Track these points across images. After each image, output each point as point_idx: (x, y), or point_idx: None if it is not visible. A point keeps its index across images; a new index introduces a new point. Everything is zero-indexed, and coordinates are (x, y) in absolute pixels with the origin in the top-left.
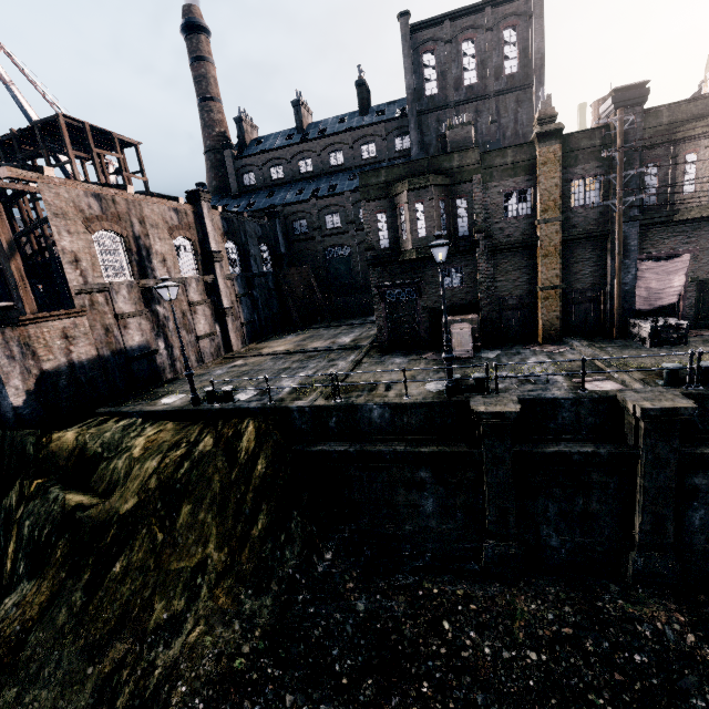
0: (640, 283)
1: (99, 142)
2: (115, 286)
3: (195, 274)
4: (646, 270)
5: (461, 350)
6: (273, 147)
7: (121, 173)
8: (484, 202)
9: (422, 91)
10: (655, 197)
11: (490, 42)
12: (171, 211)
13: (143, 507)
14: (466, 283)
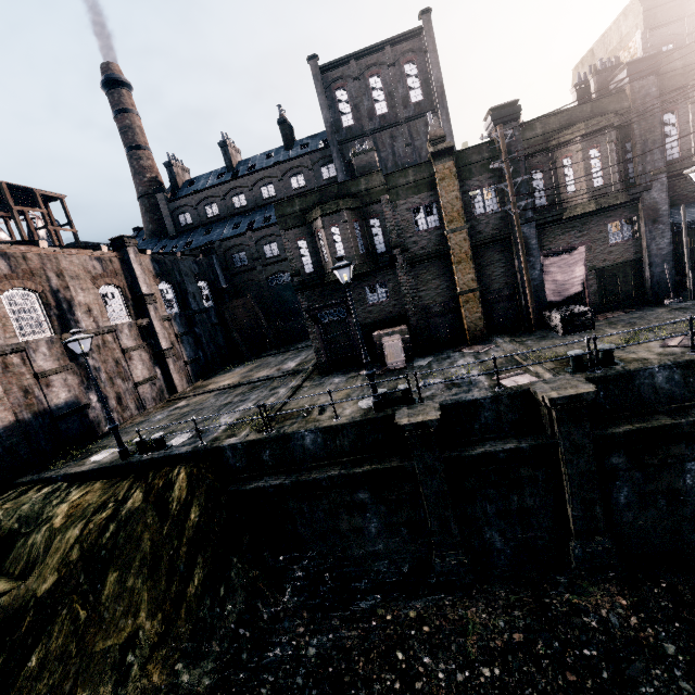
0: (547, 277)
1: (20, 199)
2: (32, 344)
3: (127, 319)
4: (550, 265)
5: (394, 362)
6: (205, 187)
7: (46, 227)
8: (395, 219)
9: (340, 123)
10: (544, 199)
11: (394, 76)
12: (93, 260)
13: (63, 584)
14: (392, 296)
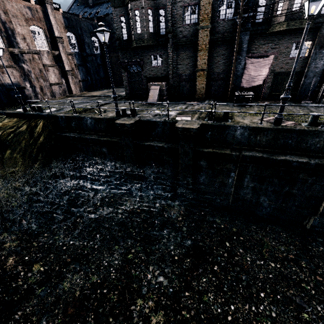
0: (246, 71)
1: None
2: None
3: (47, 49)
4: (250, 64)
5: (151, 99)
6: None
7: None
8: (173, 12)
9: None
10: (262, 16)
11: None
12: (26, 8)
13: None
14: (164, 64)
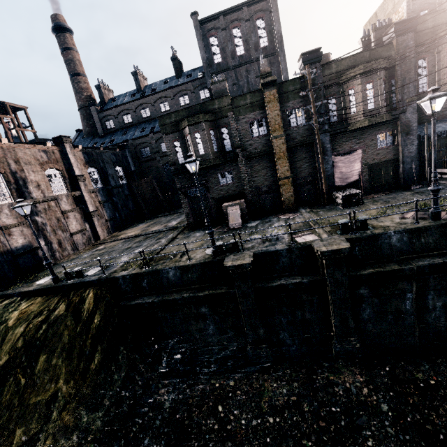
0: (336, 169)
1: None
2: None
3: (65, 192)
4: (338, 162)
5: (234, 223)
6: (122, 103)
7: (14, 128)
8: (238, 128)
9: (212, 60)
10: (336, 117)
11: (249, 28)
12: (40, 152)
13: (12, 362)
14: (235, 180)
